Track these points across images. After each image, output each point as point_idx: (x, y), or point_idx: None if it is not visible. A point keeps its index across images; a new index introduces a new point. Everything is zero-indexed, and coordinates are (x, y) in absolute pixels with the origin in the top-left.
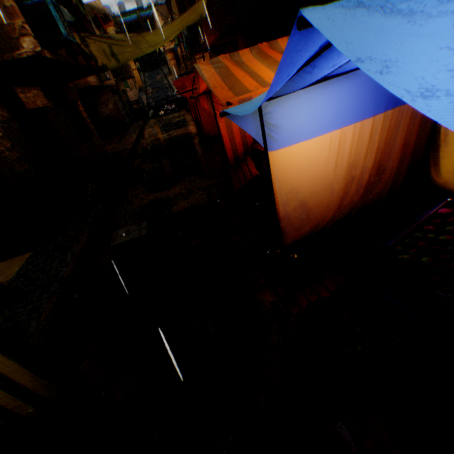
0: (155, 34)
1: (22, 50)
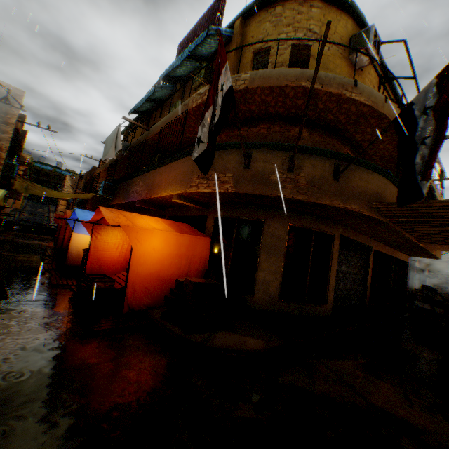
0: (60, 193)
1: None
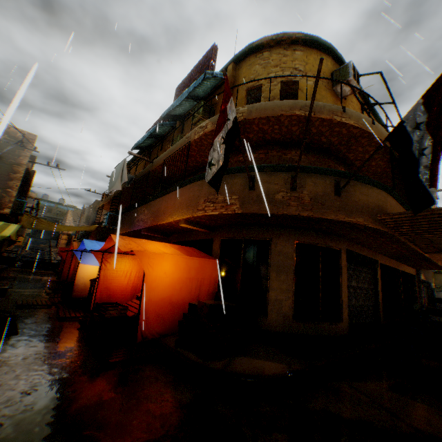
0: (65, 226)
1: (4, 210)
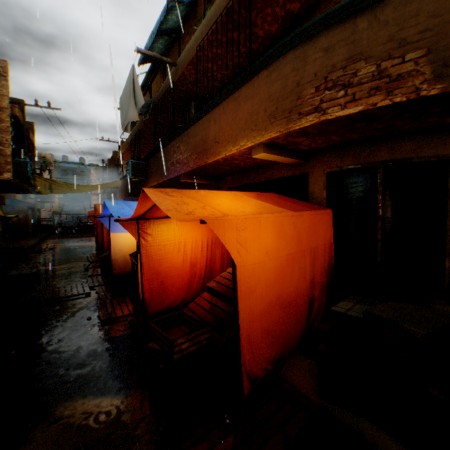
0: (85, 186)
1: (3, 176)
